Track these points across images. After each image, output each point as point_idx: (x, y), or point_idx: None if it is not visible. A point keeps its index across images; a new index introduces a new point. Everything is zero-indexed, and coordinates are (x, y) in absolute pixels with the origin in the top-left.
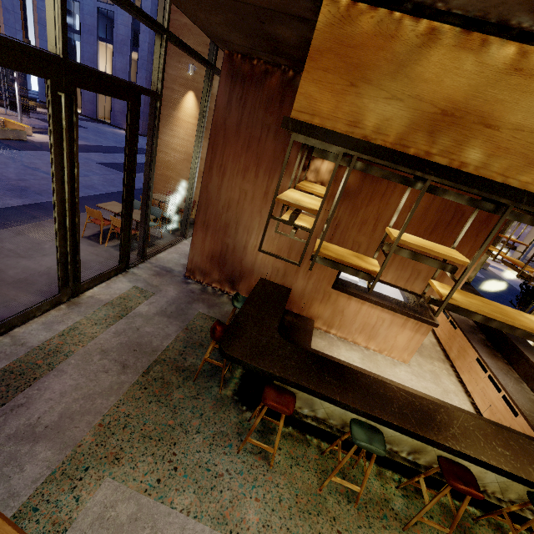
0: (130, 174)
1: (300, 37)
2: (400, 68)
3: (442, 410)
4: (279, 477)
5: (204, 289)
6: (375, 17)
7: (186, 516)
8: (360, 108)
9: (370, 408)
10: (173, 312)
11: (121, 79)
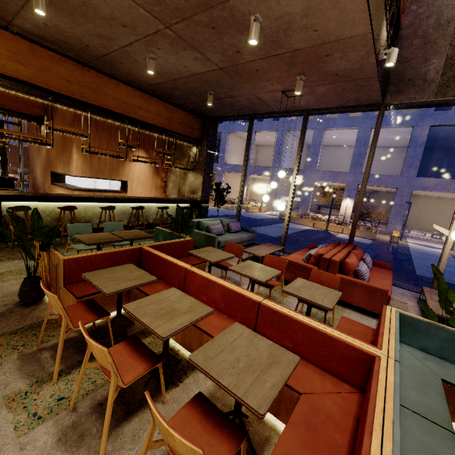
0: (4, 152)
1: None
2: None
3: None
4: None
5: None
6: None
7: None
8: None
9: None
10: None
11: None
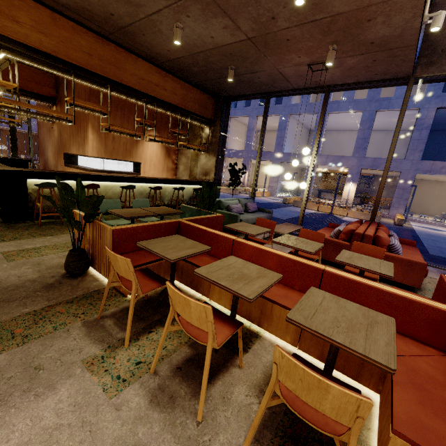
0: (13, 135)
1: None
2: None
3: None
4: None
5: None
6: None
7: None
8: None
9: None
10: None
11: None
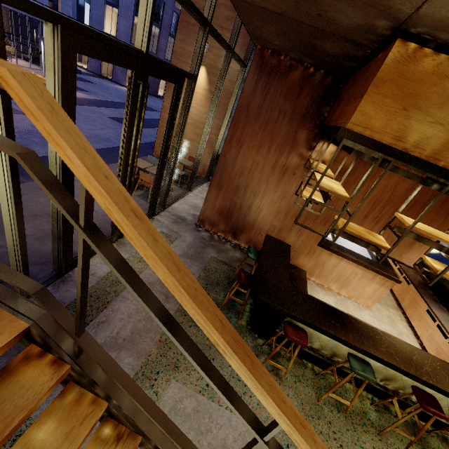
0: (167, 142)
1: (343, 51)
2: (447, 100)
3: (416, 352)
4: (288, 389)
5: (212, 237)
6: (436, 60)
7: (230, 412)
8: (406, 127)
9: (366, 347)
10: (193, 255)
11: (175, 67)
